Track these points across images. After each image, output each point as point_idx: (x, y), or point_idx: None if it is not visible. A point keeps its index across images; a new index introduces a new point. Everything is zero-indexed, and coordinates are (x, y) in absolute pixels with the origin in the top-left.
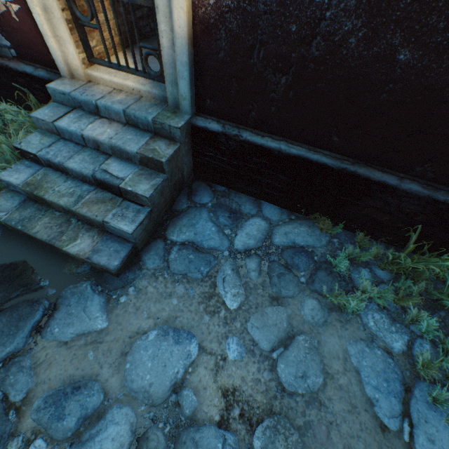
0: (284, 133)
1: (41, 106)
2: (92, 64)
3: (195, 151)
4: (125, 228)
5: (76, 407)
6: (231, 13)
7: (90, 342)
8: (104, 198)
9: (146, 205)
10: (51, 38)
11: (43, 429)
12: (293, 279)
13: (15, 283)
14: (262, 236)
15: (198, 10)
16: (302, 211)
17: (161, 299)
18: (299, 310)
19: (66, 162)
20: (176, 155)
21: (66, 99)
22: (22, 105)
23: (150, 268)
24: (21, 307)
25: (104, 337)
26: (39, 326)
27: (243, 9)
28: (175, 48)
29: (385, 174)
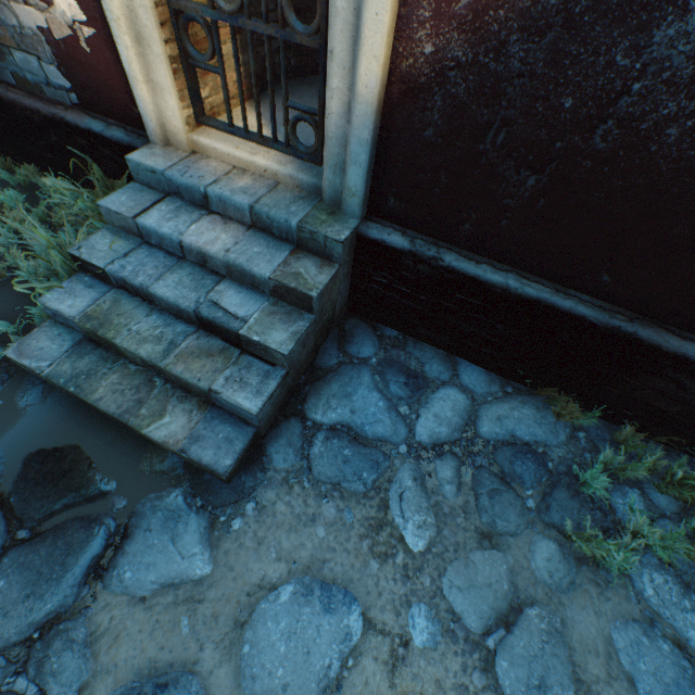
0: (515, 261)
1: (108, 183)
2: (200, 125)
3: (356, 274)
4: (246, 404)
5: None
6: (458, 71)
7: (183, 599)
8: (211, 347)
9: (278, 365)
10: (141, 84)
11: None
12: (515, 502)
13: (62, 485)
14: (460, 420)
15: (402, 60)
16: (524, 380)
17: (298, 526)
18: (526, 559)
19: (153, 285)
20: (331, 283)
21: (156, 180)
22: (78, 177)
23: (279, 468)
24: (70, 529)
25: (206, 591)
26: (100, 566)
27: (481, 66)
28: (352, 117)
29: (686, 341)
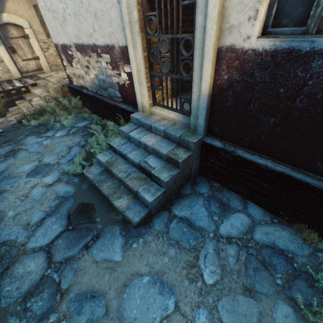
0: (271, 154)
1: (125, 124)
2: (154, 105)
3: (202, 157)
4: (148, 198)
5: (89, 310)
6: (237, 83)
7: (109, 267)
8: (141, 177)
9: (163, 186)
10: (138, 94)
11: (69, 315)
12: (268, 277)
13: (85, 215)
14: (243, 229)
15: (217, 81)
16: (284, 217)
17: (157, 254)
18: (271, 311)
19: (128, 154)
20: (188, 158)
21: (137, 122)
22: (117, 122)
23: (156, 229)
24: (83, 230)
25: (117, 267)
26: (87, 245)
27: (245, 81)
28: (200, 100)
29: None
